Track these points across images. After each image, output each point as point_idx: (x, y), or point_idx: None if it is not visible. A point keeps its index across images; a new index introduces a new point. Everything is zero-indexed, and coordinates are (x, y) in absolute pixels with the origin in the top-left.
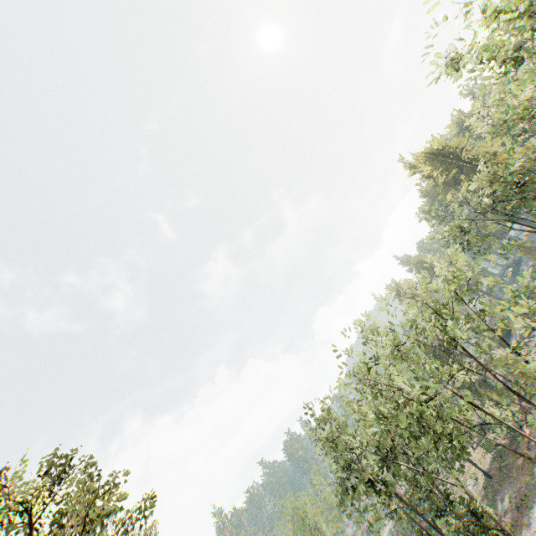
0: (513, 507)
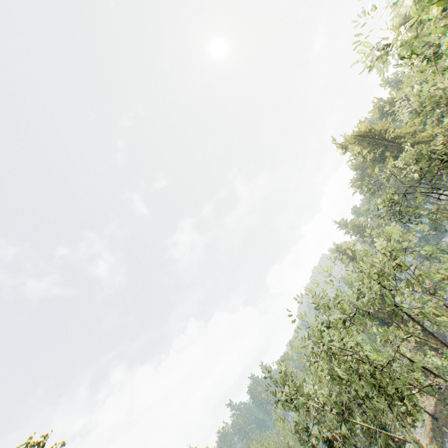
0: None
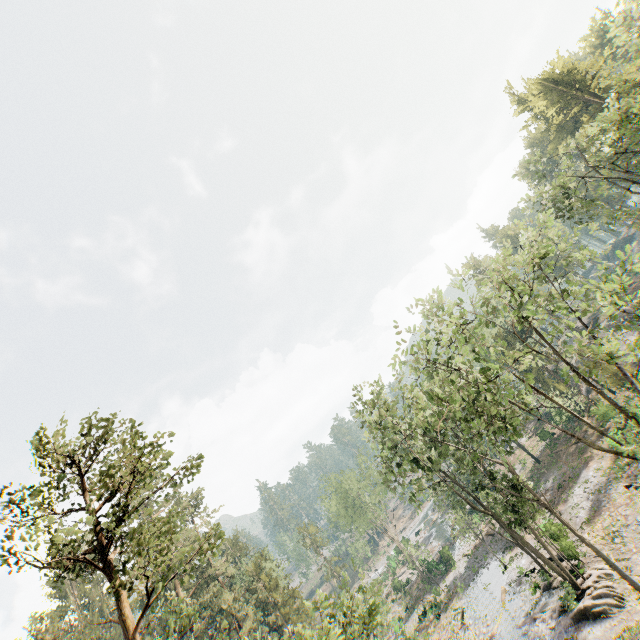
0: (556, 487)
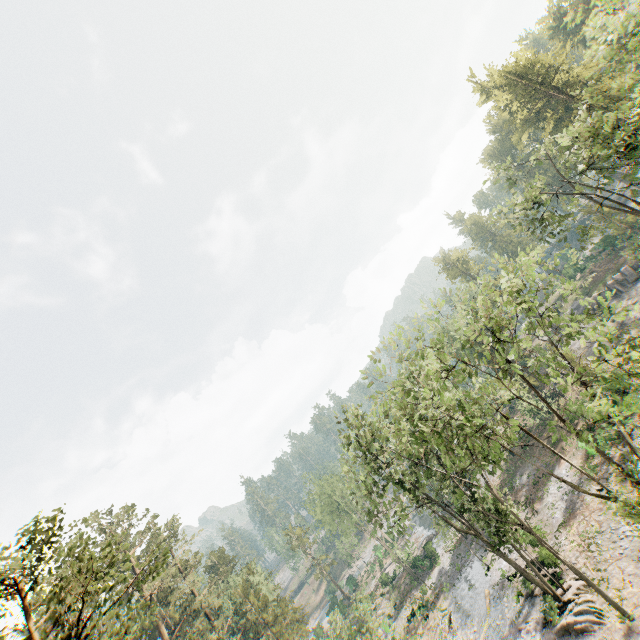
0: (531, 483)
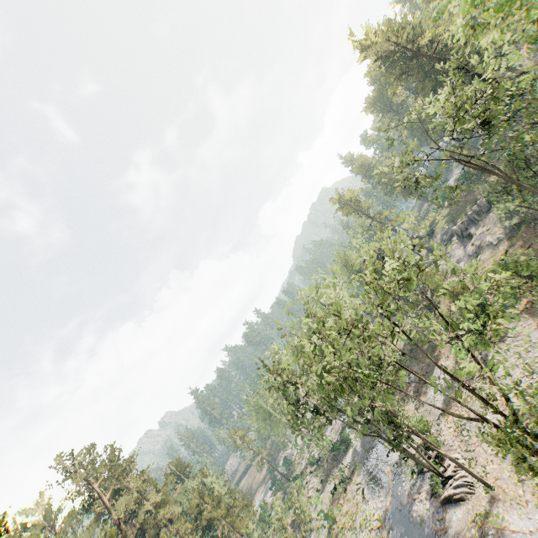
0: (417, 379)
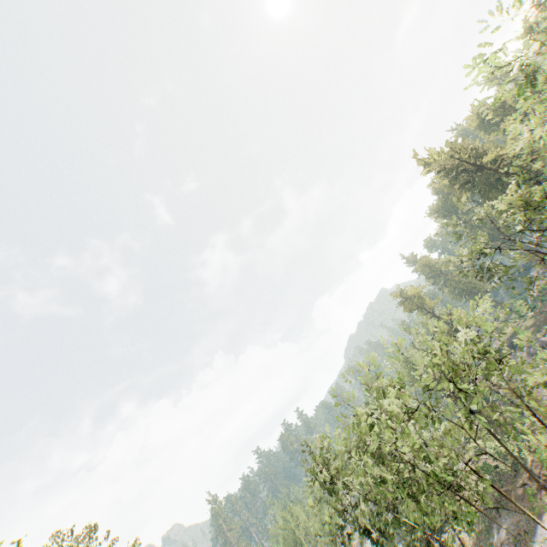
0: (511, 540)
